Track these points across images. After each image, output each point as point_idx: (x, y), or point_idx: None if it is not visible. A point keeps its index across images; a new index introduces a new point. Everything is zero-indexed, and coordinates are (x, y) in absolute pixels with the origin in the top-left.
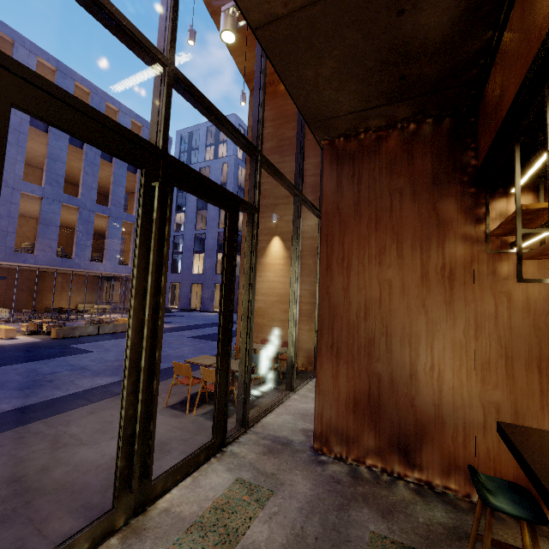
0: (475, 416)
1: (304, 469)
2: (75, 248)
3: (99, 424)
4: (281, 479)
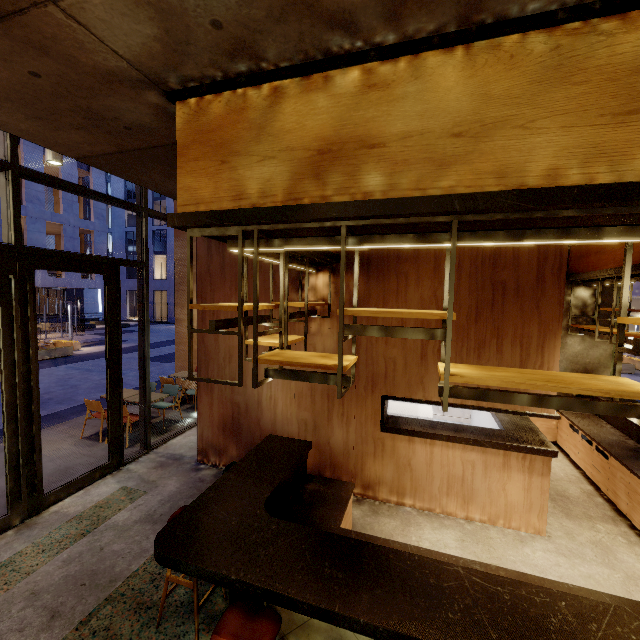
0: (294, 429)
1: (181, 475)
2: None
3: None
4: (158, 484)
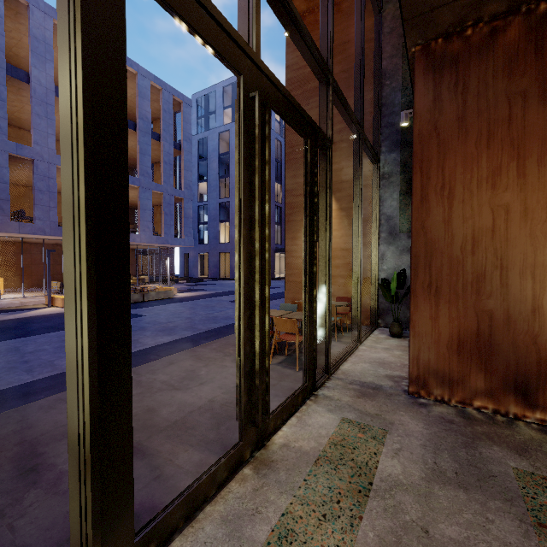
0: None
1: (408, 410)
2: None
3: (182, 372)
4: (389, 419)
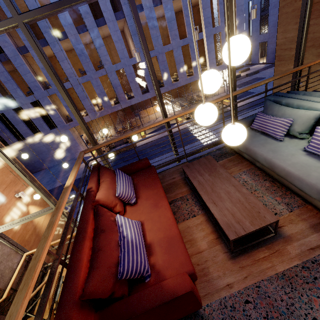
0: None
1: None
2: (193, 69)
3: None
4: None
